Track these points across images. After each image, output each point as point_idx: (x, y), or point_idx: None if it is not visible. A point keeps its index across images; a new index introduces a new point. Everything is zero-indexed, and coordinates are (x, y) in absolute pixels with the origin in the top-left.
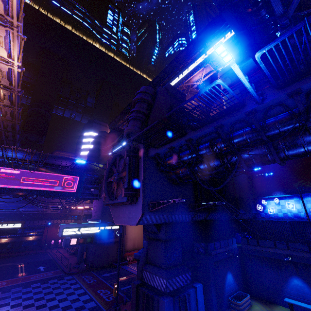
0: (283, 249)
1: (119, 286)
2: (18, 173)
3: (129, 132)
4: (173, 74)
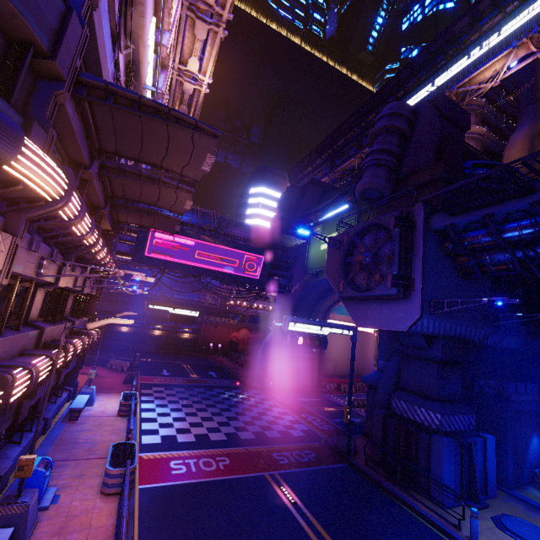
0: None
1: (330, 417)
2: (192, 245)
3: (369, 188)
4: (430, 70)
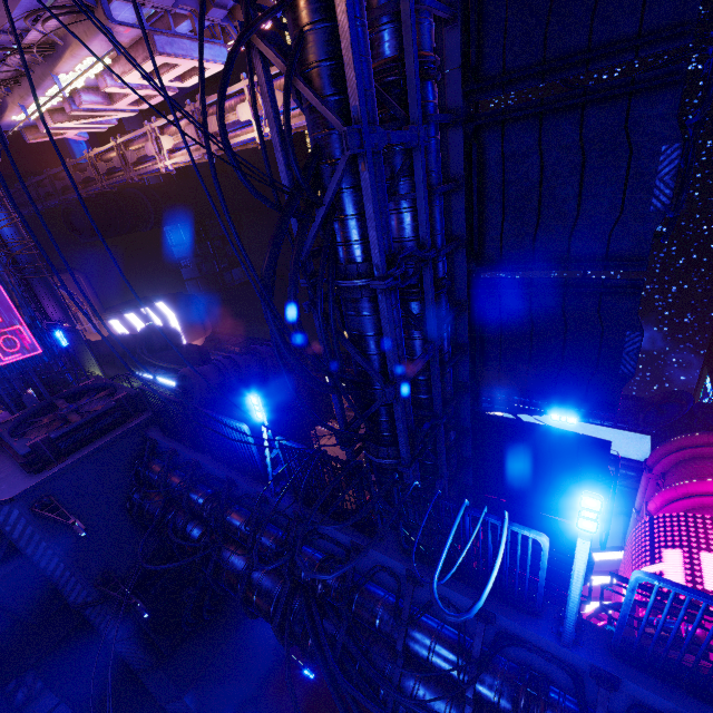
0: None
1: None
2: None
3: (189, 377)
4: None
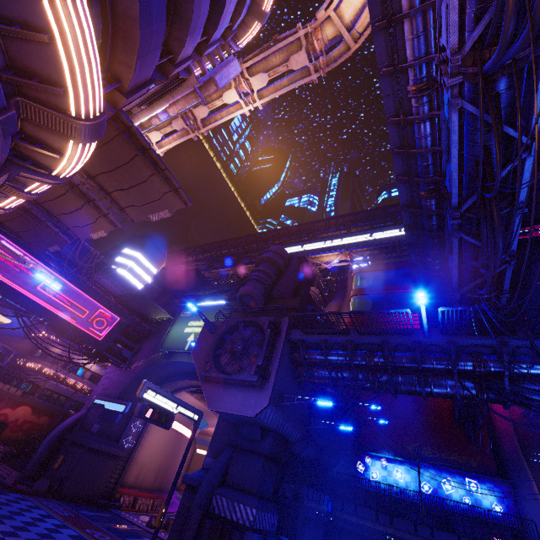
0: (385, 524)
1: (122, 535)
2: None
3: (249, 294)
4: (298, 238)
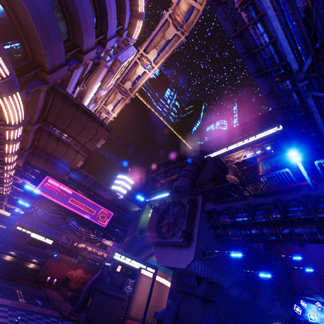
0: None
1: None
2: (70, 193)
3: (179, 185)
4: (215, 147)
